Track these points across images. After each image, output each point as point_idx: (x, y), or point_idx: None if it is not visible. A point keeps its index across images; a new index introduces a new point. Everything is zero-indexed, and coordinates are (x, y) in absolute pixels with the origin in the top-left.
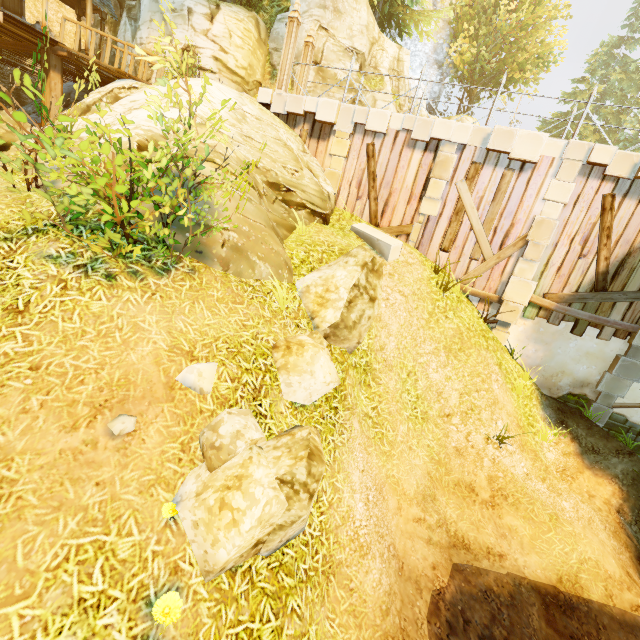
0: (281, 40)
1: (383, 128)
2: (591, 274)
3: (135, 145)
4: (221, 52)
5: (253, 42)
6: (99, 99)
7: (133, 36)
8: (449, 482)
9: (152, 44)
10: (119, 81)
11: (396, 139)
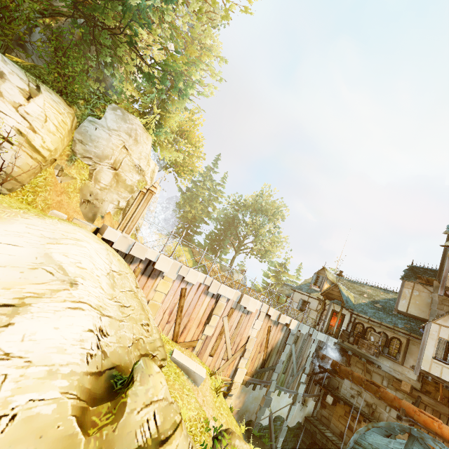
0: (88, 137)
1: (195, 281)
2: (261, 360)
3: (76, 424)
4: (29, 129)
5: (65, 131)
6: None
7: None
8: None
9: None
10: None
11: (199, 288)
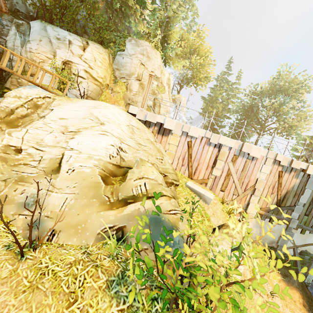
0: (120, 65)
1: (196, 135)
2: (275, 200)
3: (100, 178)
4: (89, 68)
5: (107, 65)
6: (21, 105)
7: (22, 44)
8: None
9: (40, 54)
10: (30, 88)
11: (201, 140)
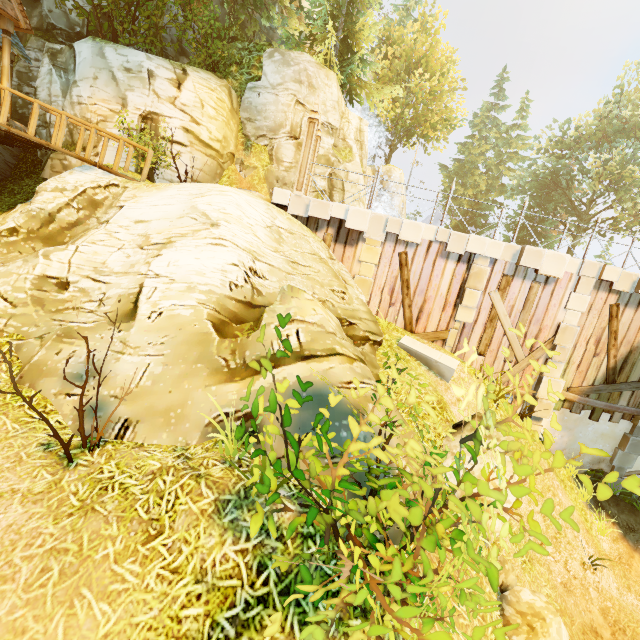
0: (255, 110)
1: (417, 239)
2: (603, 369)
3: (210, 326)
4: (192, 123)
5: (226, 112)
6: (66, 204)
7: (64, 90)
8: (578, 633)
9: (98, 106)
10: (82, 171)
11: (429, 249)
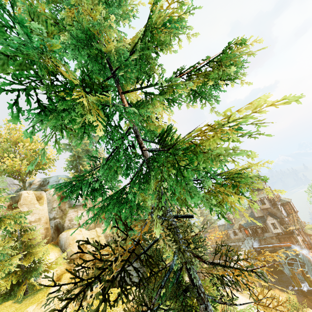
0: None
1: None
2: None
3: None
4: None
5: None
6: None
7: None
8: None
9: None
10: None
11: None
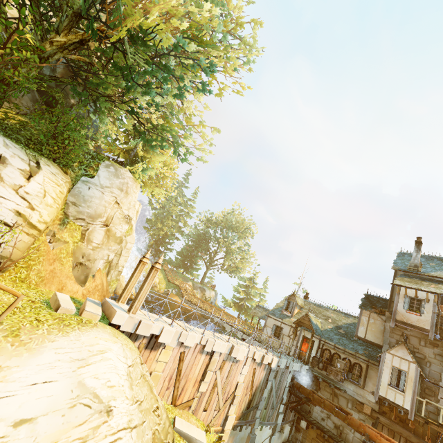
0: (82, 198)
1: (193, 344)
2: (247, 401)
3: None
4: (28, 208)
5: (61, 200)
6: None
7: None
8: None
9: None
10: None
11: (196, 348)
